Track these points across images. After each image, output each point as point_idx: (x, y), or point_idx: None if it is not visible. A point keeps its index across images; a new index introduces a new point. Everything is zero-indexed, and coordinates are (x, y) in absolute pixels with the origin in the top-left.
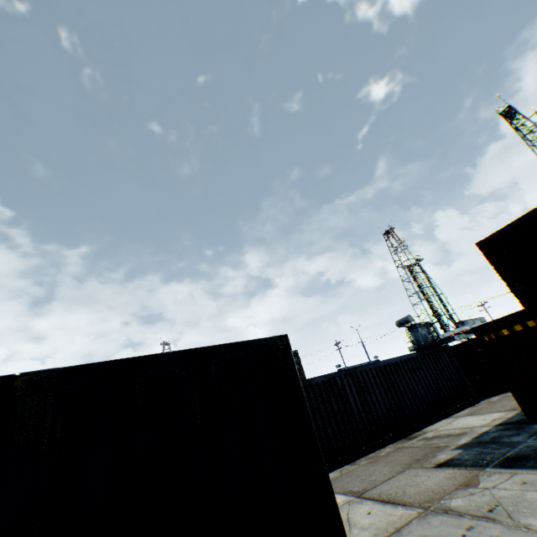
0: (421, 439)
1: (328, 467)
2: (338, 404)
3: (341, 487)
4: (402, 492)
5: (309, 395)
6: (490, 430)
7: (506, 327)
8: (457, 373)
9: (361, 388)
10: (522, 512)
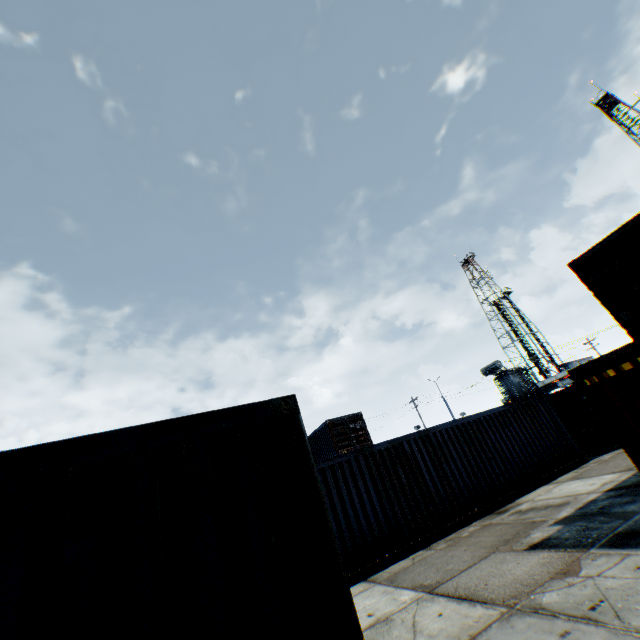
0: (513, 513)
1: (397, 555)
2: (407, 476)
3: (411, 579)
4: (483, 586)
5: (369, 467)
6: (599, 497)
7: (611, 366)
8: (557, 428)
9: (435, 453)
10: (634, 610)
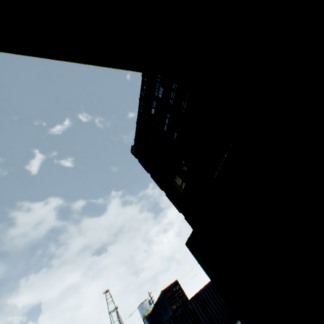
0: None
1: None
2: (193, 321)
3: None
4: None
5: (176, 323)
6: None
7: None
8: None
9: (203, 304)
10: None
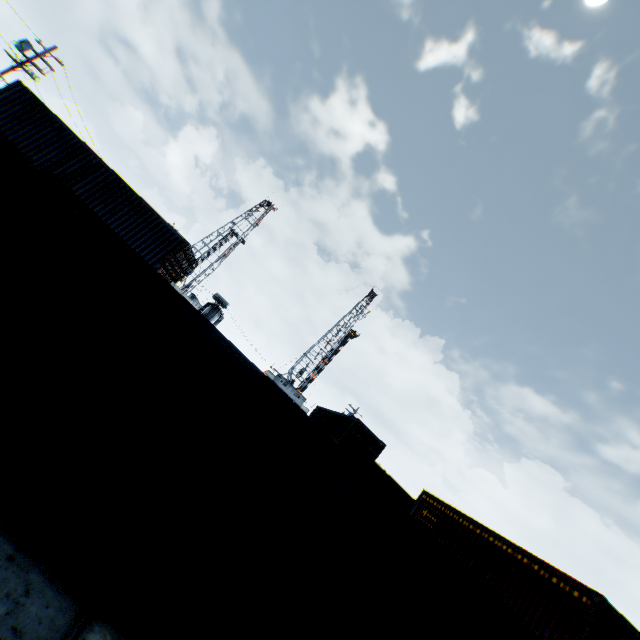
0: None
1: None
2: None
3: None
4: None
5: None
6: None
7: None
8: None
9: None
10: None
